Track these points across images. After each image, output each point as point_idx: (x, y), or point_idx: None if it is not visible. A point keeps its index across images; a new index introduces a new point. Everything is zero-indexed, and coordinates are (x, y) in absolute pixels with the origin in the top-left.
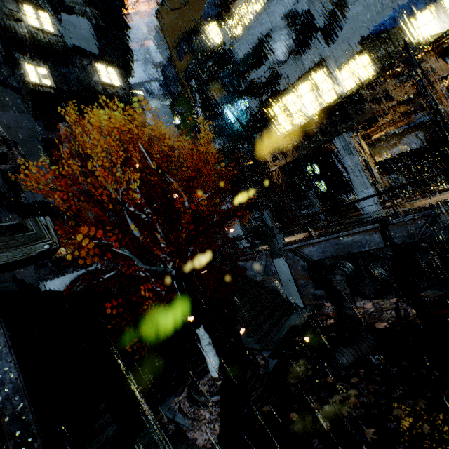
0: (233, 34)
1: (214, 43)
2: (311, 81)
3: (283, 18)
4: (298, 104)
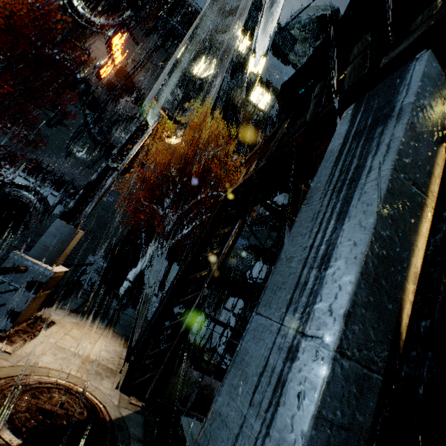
0: None
1: None
2: None
3: None
4: None
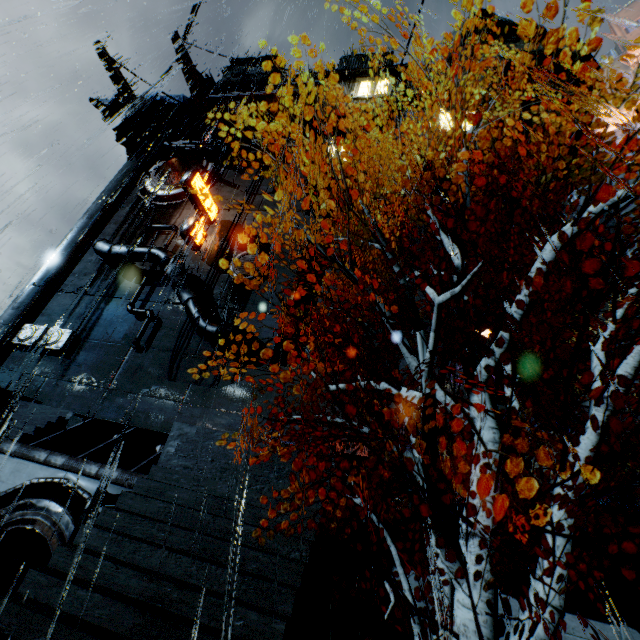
0: None
1: None
2: None
3: None
4: None
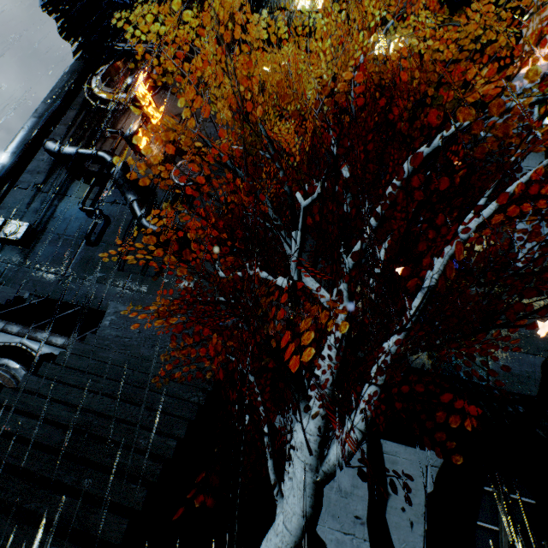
0: None
1: None
2: None
3: None
4: None
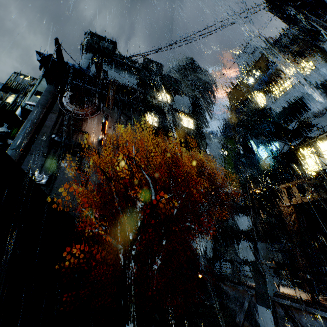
0: (275, 99)
1: (260, 106)
2: None
3: (320, 84)
4: None
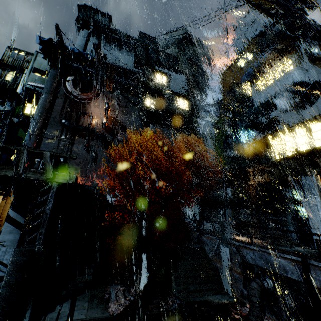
0: (259, 90)
1: (247, 94)
2: (307, 128)
3: (290, 86)
4: (291, 142)
